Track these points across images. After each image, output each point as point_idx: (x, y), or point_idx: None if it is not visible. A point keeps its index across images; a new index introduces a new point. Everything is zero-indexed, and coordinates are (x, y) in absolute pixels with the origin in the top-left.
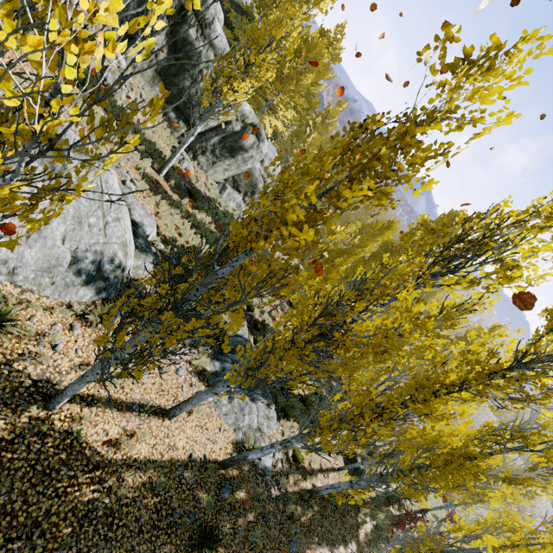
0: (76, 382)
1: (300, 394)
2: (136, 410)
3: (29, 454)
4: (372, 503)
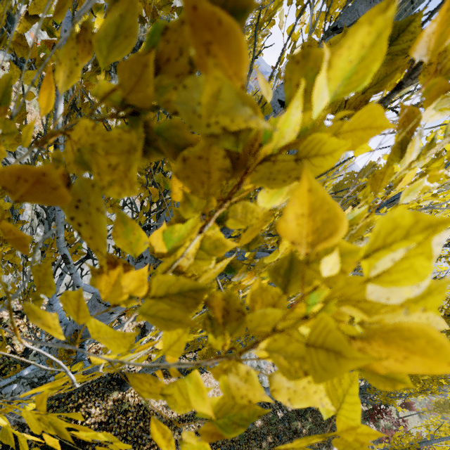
0: (146, 370)
1: None
2: None
3: (121, 429)
4: None
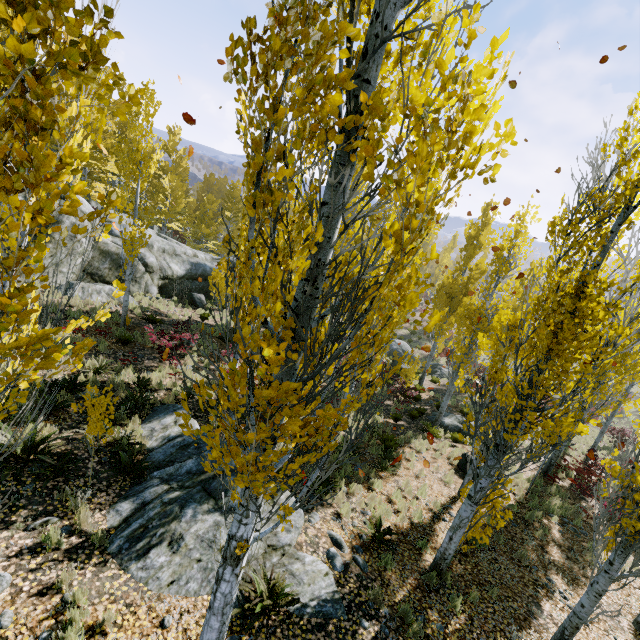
0: None
1: (340, 444)
2: None
3: None
4: (533, 496)
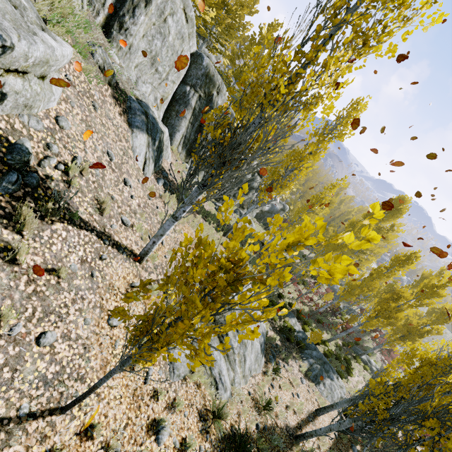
0: (324, 432)
1: (334, 354)
2: (310, 421)
3: None
4: None
